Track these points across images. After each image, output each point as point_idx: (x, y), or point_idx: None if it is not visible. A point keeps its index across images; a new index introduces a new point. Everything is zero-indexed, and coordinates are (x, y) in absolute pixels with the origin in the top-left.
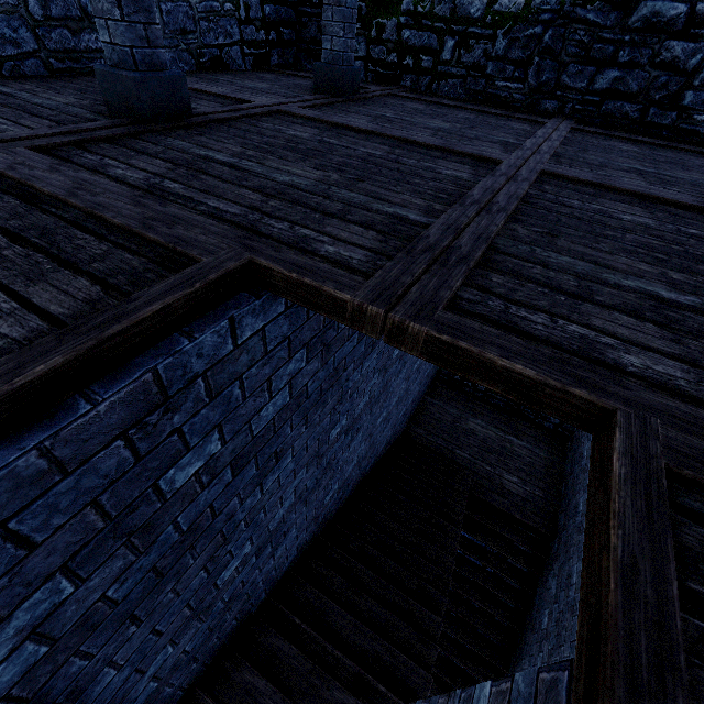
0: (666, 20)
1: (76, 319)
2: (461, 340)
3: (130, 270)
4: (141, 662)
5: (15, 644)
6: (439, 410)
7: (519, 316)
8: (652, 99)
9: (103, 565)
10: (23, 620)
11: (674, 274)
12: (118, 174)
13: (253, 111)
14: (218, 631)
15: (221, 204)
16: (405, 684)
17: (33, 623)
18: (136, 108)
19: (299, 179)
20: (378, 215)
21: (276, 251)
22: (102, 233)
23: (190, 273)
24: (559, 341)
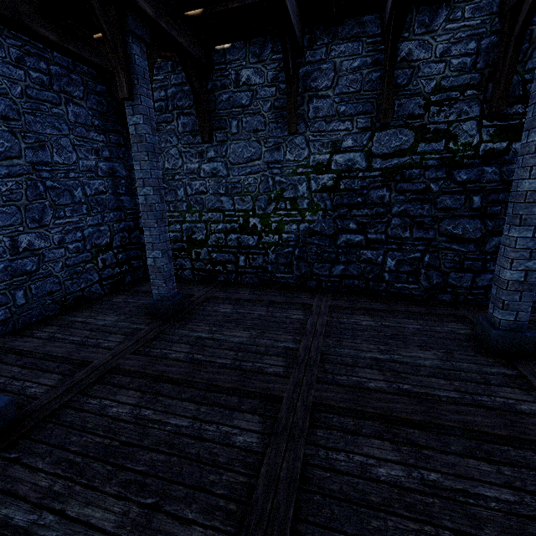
0: (355, 242)
1: None
2: None
3: None
4: None
5: None
6: None
7: None
8: (368, 278)
9: None
10: None
11: None
12: None
13: (87, 381)
14: None
15: None
16: None
17: None
18: None
19: None
20: None
21: None
22: None
23: None
24: None
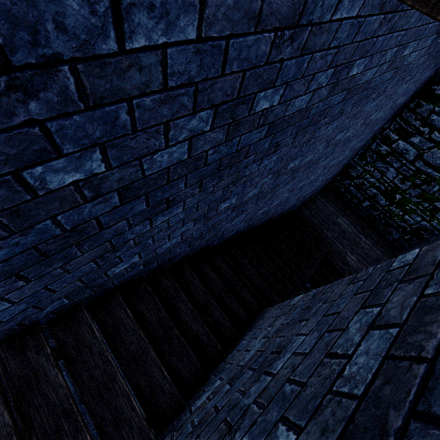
0: None
1: None
2: None
3: None
4: (186, 218)
5: (186, 137)
6: (322, 205)
7: None
8: None
9: (219, 129)
10: (195, 124)
11: None
12: None
13: None
14: (200, 240)
15: None
16: None
17: (194, 131)
18: None
19: None
20: None
21: None
22: None
23: None
24: None
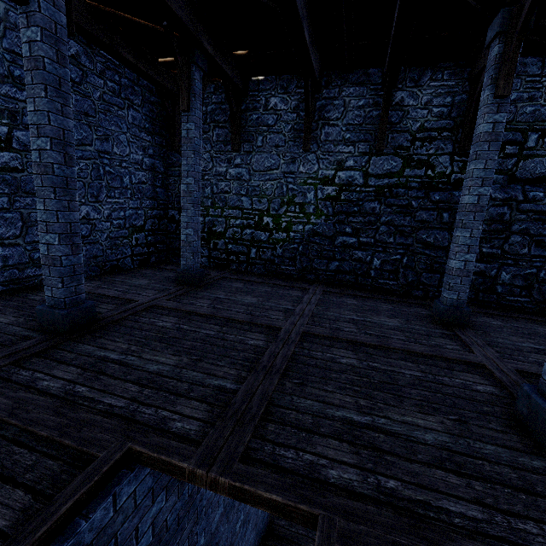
0: (350, 243)
1: (14, 528)
2: (246, 484)
3: (51, 474)
4: None
5: None
6: None
7: (280, 454)
8: (357, 273)
9: None
10: None
11: (362, 401)
12: (44, 386)
13: (137, 309)
14: None
15: (113, 399)
16: None
17: None
18: (60, 327)
19: (163, 366)
20: (209, 388)
21: (146, 436)
22: (33, 444)
23: (92, 469)
24: (298, 469)
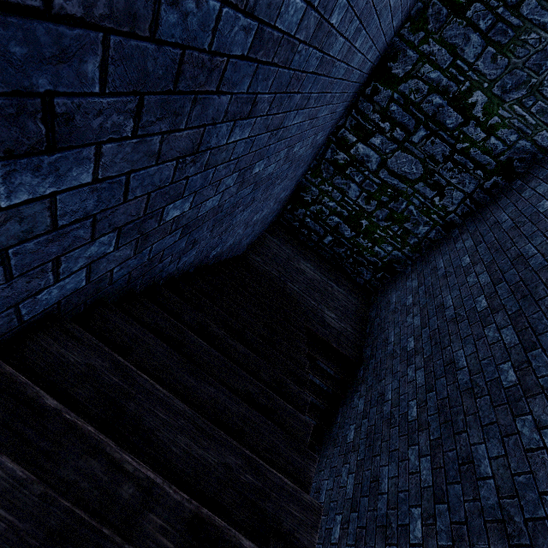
0: None
1: None
2: None
3: None
4: None
5: None
6: (276, 247)
7: None
8: None
9: None
10: None
11: None
12: None
13: None
14: None
15: None
16: (278, 525)
17: None
18: None
19: None
20: None
21: None
22: None
23: None
24: None
